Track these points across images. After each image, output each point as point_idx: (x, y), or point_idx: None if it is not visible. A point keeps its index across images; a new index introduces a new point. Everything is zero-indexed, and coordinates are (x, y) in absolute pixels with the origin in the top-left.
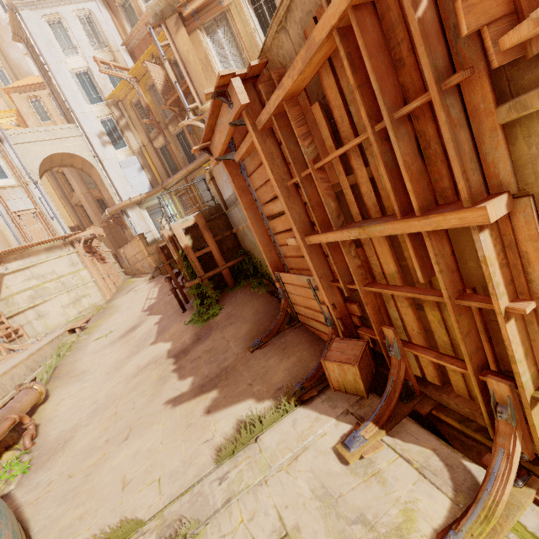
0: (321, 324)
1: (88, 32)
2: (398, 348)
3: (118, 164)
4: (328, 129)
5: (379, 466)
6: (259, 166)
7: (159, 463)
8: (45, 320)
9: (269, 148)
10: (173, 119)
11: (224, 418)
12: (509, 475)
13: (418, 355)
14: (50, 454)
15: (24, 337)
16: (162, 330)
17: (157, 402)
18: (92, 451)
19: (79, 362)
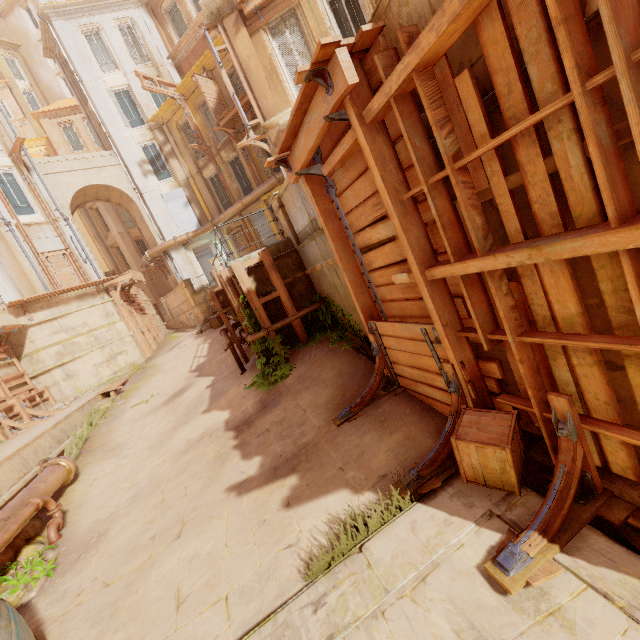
0: (436, 390)
1: (129, 44)
2: (574, 425)
3: (161, 198)
4: (481, 108)
5: (557, 600)
6: (355, 180)
7: (225, 574)
8: (74, 381)
9: (380, 148)
10: (226, 143)
11: (311, 515)
12: None
13: (610, 436)
14: (81, 551)
15: (50, 401)
16: (217, 395)
17: (216, 487)
18: (134, 551)
19: (115, 433)
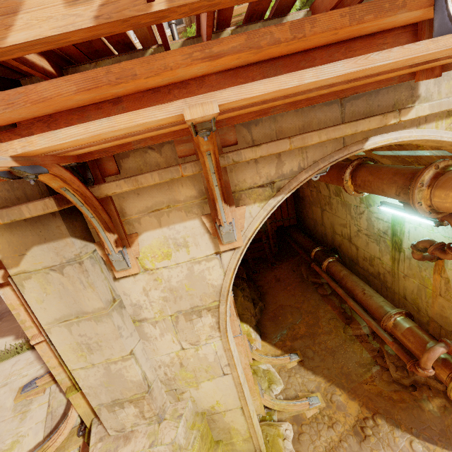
0: None
1: None
2: None
3: None
4: None
5: (32, 406)
6: None
7: None
8: None
9: None
10: None
11: None
12: (64, 430)
13: None
14: None
15: None
16: None
17: None
18: None
19: None
